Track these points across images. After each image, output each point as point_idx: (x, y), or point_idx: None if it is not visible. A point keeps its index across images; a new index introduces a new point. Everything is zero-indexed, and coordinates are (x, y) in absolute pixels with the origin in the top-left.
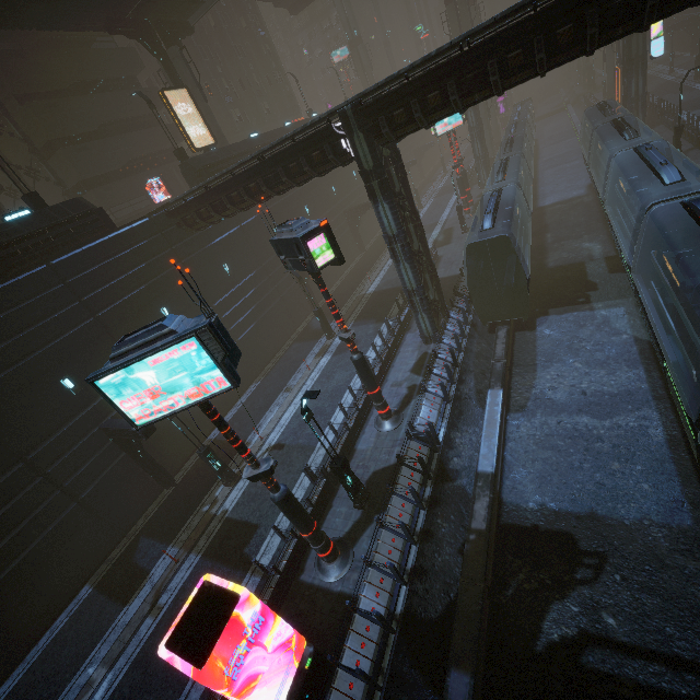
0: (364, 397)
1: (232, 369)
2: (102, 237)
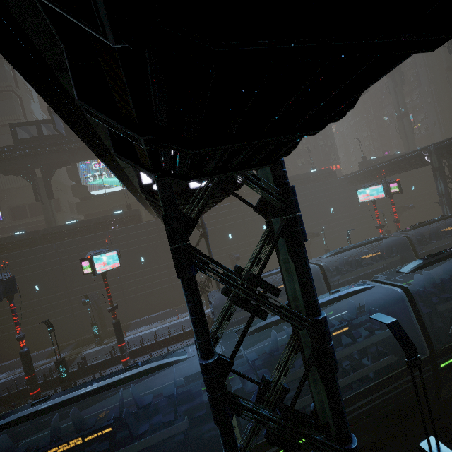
0: (138, 347)
1: (1, 296)
2: (133, 225)
